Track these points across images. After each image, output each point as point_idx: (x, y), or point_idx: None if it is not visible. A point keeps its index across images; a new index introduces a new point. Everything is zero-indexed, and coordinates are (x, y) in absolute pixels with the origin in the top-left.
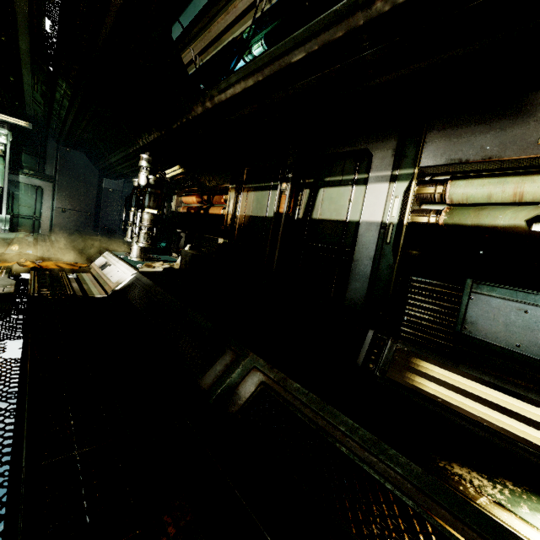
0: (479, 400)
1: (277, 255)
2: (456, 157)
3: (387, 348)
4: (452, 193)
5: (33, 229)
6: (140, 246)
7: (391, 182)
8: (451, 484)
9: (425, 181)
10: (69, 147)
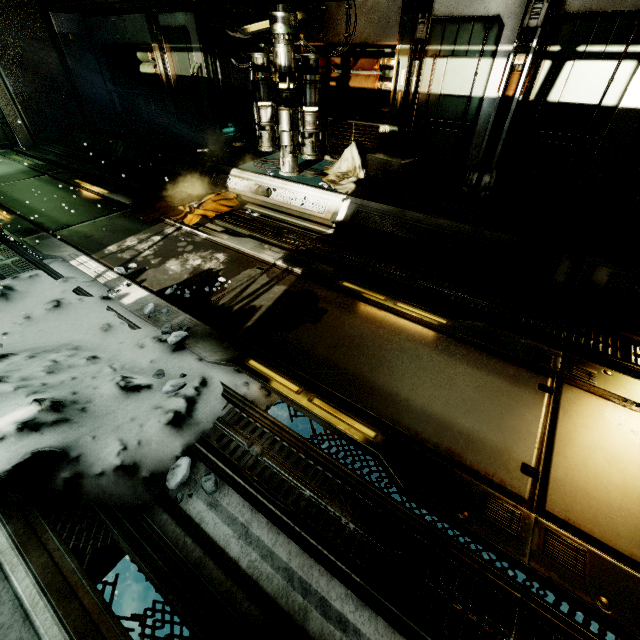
0: None
1: (500, 149)
2: None
3: None
4: None
5: (8, 142)
6: (294, 157)
7: None
8: None
9: None
10: None
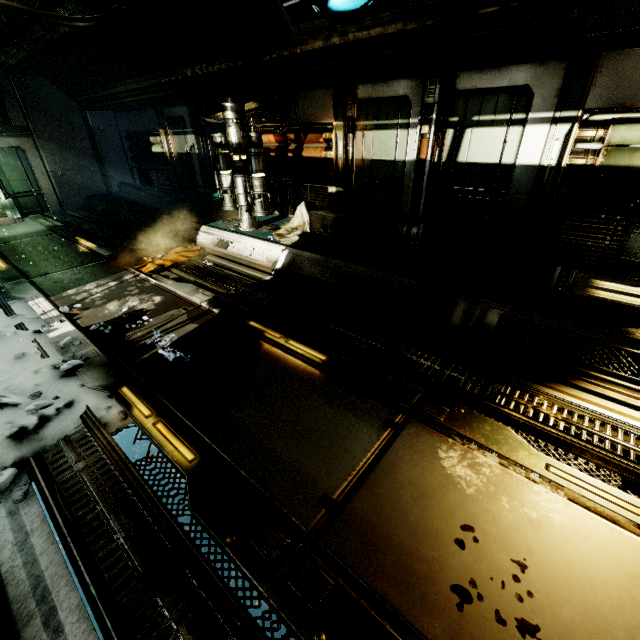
0: (631, 295)
1: (422, 204)
2: (621, 102)
3: (573, 277)
4: (612, 137)
5: (41, 209)
6: (250, 215)
7: (552, 125)
8: (632, 335)
9: (587, 124)
10: (25, 74)
